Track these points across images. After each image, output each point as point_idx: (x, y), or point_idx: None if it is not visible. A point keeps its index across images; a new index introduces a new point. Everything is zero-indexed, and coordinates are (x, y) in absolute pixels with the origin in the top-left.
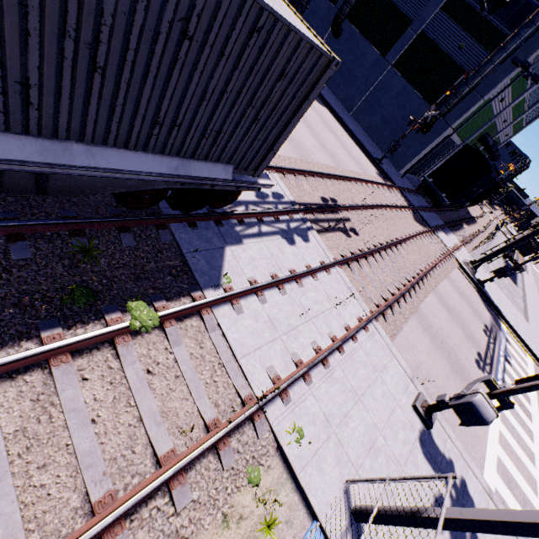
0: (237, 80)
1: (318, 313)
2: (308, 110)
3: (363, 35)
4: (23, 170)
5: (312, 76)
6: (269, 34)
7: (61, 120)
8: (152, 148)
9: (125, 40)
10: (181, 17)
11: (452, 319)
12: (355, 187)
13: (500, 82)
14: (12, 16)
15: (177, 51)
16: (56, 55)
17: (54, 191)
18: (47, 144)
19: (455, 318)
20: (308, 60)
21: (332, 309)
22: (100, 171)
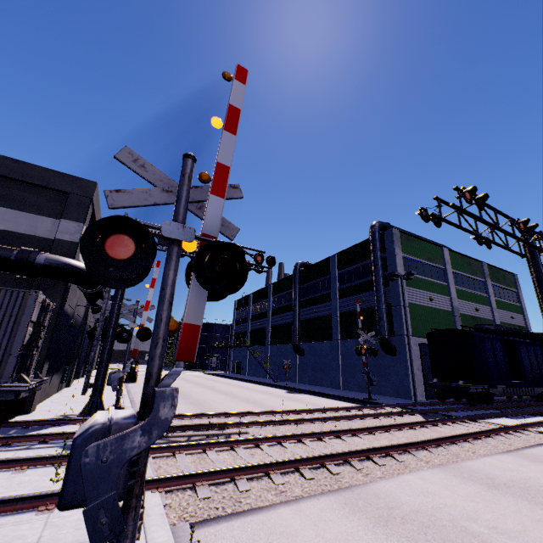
0: None
1: (5, 490)
2: (268, 398)
3: (314, 341)
4: None
5: (20, 302)
6: None
7: None
8: None
9: None
10: None
11: (503, 494)
12: (297, 416)
13: (399, 291)
14: None
15: None
16: None
17: None
18: None
19: (516, 492)
20: (9, 295)
21: (49, 486)
22: None
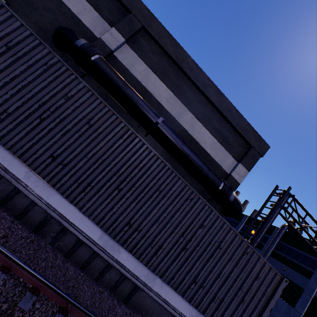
0: (235, 272)
1: None
2: None
3: None
4: (134, 281)
5: (272, 283)
6: (251, 256)
7: (161, 264)
8: (186, 296)
9: (198, 242)
10: (219, 240)
11: None
12: None
13: None
14: (172, 227)
15: (214, 251)
16: (175, 240)
17: (130, 303)
18: (149, 273)
19: None
20: (270, 273)
21: None
22: (160, 298)
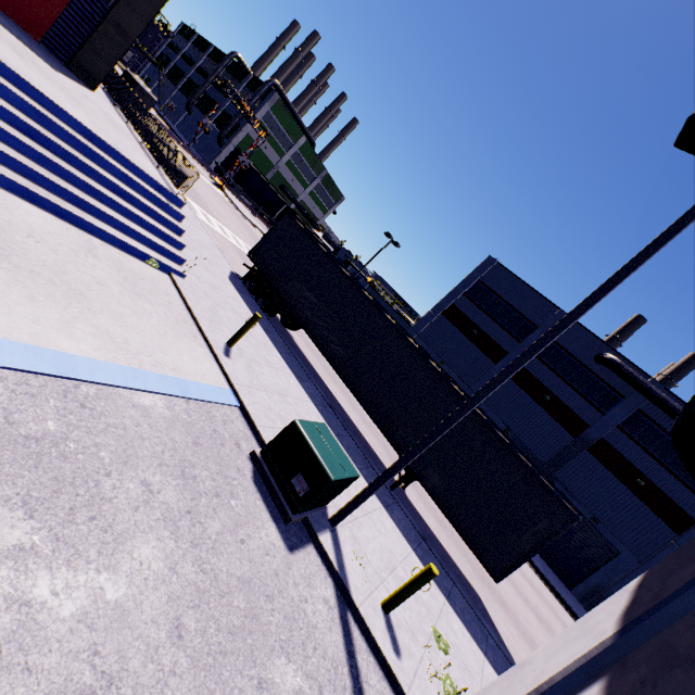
0: None
1: None
2: None
3: (201, 112)
4: None
5: None
6: None
7: None
8: None
9: None
10: None
11: None
12: None
13: (248, 124)
14: None
15: None
16: None
17: None
18: None
19: None
20: None
21: None
22: None
